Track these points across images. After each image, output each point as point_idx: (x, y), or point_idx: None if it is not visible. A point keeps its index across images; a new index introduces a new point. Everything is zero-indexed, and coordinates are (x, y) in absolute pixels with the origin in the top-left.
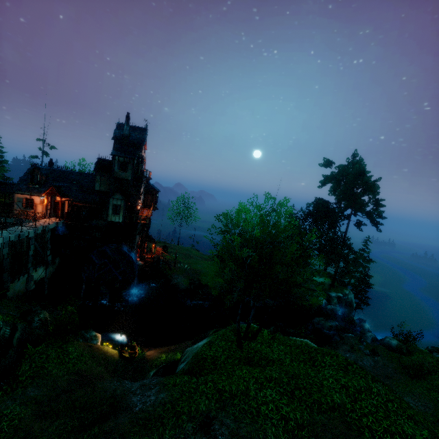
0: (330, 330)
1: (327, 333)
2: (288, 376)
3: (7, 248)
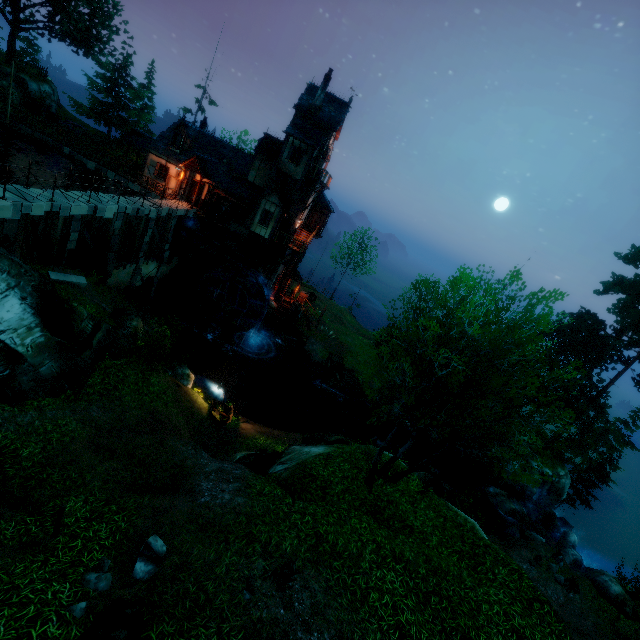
0: (508, 515)
1: (503, 516)
2: (429, 566)
3: (120, 222)
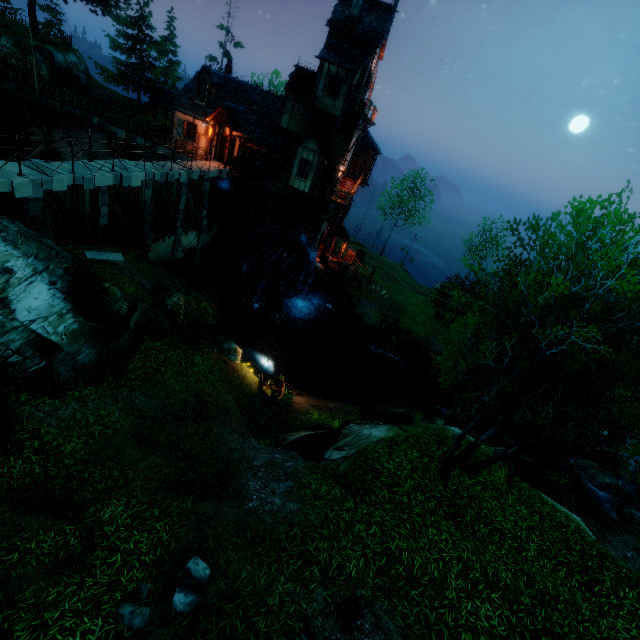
0: (601, 490)
1: (593, 490)
2: (533, 592)
3: (150, 190)
